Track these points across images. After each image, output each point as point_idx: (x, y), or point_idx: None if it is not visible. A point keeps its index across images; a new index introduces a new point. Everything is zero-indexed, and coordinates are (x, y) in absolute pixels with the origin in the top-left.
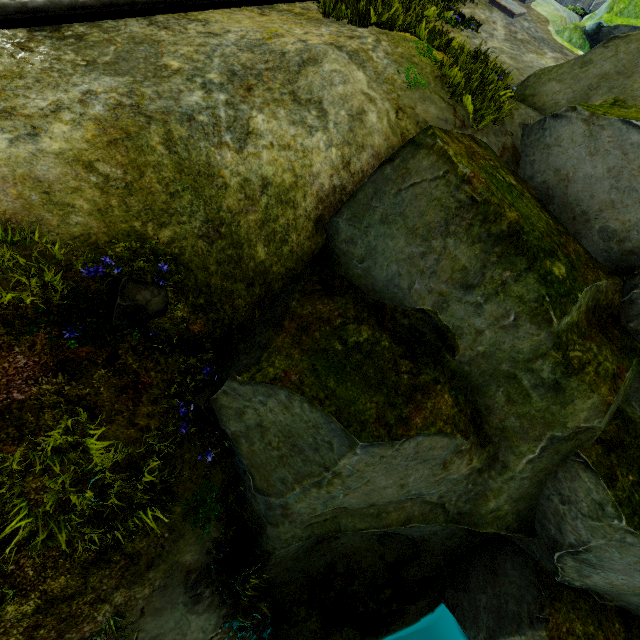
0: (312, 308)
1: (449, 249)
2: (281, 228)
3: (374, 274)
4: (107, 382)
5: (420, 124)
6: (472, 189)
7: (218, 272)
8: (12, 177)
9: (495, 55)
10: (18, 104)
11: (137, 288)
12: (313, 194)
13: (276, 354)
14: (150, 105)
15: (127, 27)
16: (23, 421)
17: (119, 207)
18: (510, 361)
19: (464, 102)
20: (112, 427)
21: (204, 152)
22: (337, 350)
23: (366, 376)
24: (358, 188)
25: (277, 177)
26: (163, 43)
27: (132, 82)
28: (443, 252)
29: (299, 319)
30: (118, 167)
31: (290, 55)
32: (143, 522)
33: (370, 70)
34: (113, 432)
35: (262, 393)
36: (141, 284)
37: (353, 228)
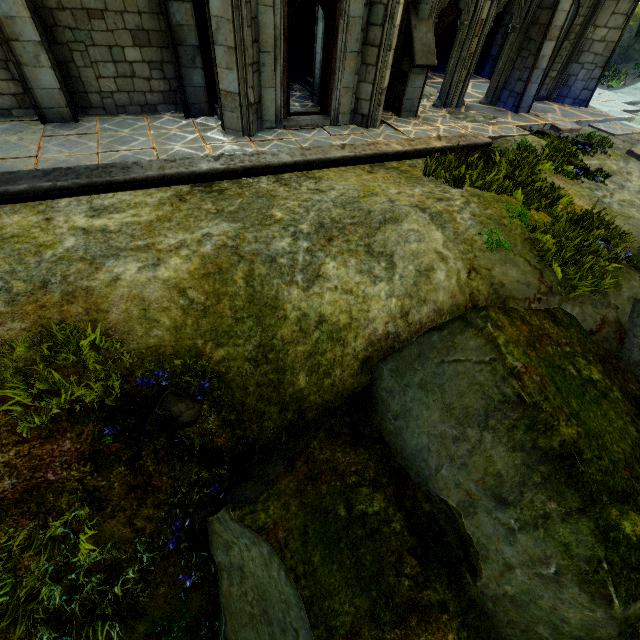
0: (331, 454)
1: (485, 445)
2: (327, 361)
3: (405, 437)
4: (123, 479)
5: (494, 286)
6: (521, 386)
7: (256, 393)
8: (127, 296)
9: (621, 208)
10: (158, 241)
11: (176, 400)
12: (365, 336)
13: (275, 498)
14: (246, 247)
15: (258, 183)
16: (45, 499)
17: (192, 326)
18: (550, 626)
19: (554, 268)
20: (112, 522)
21: (275, 288)
22: (339, 515)
23: (360, 562)
24: (405, 344)
25: (333, 316)
26: (277, 198)
27: (241, 228)
28: (477, 445)
29: (313, 463)
30: (203, 294)
31: (375, 214)
32: (102, 632)
33: (449, 231)
34: (112, 527)
35: (248, 537)
36: (180, 397)
37: (394, 381)
